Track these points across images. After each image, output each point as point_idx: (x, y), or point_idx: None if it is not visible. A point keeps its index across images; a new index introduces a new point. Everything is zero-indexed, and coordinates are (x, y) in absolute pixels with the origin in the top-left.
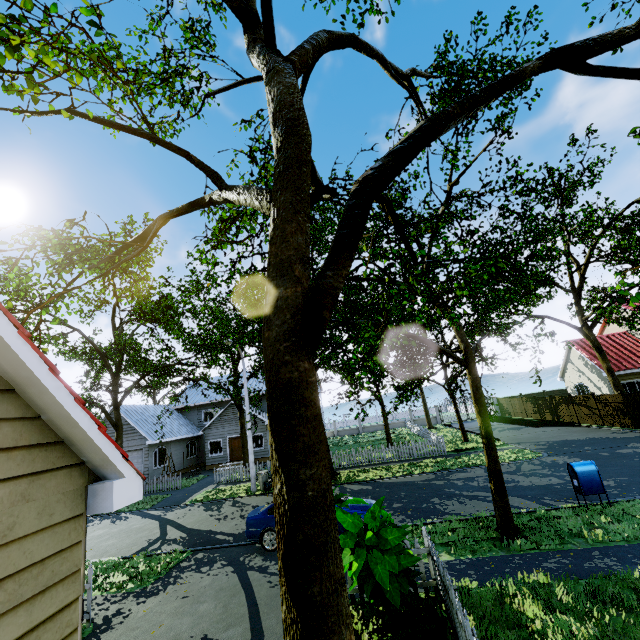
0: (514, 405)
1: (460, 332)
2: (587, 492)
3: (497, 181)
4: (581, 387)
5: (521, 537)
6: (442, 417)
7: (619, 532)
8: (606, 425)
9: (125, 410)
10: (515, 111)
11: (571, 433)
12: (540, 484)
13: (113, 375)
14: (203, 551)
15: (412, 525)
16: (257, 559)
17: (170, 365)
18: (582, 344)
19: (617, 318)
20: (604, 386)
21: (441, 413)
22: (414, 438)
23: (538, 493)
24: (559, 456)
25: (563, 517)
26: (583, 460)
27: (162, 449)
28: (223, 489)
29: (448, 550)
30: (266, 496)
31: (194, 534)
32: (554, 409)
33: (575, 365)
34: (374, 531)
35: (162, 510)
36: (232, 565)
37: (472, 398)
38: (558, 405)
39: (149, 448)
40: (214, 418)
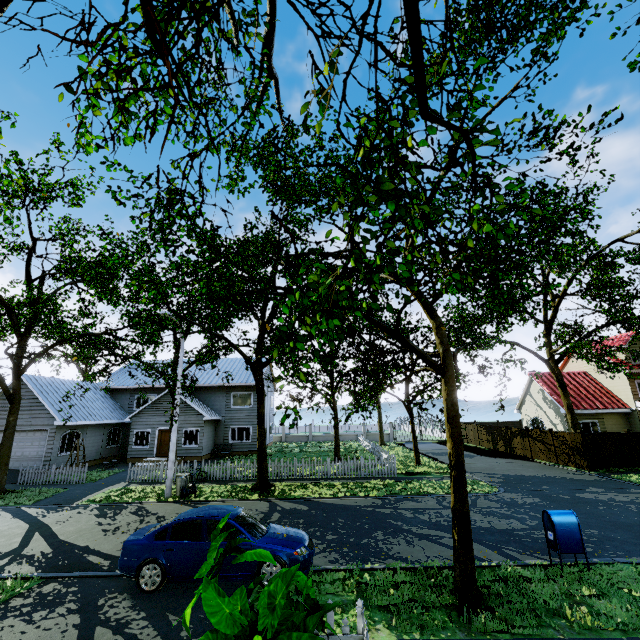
0: (468, 431)
1: (441, 331)
2: (564, 550)
3: (521, 135)
4: (537, 421)
5: (484, 608)
6: (395, 435)
7: (609, 614)
8: (560, 463)
9: (36, 382)
10: (561, 38)
11: (526, 468)
12: (500, 527)
13: (20, 336)
14: (58, 580)
15: (346, 570)
16: (122, 605)
17: (94, 334)
18: (544, 378)
19: (587, 354)
20: (560, 423)
21: (395, 430)
22: (364, 454)
23: (499, 539)
24: (517, 493)
25: (533, 580)
26: (544, 501)
27: (75, 433)
28: (133, 489)
29: (388, 620)
30: (180, 505)
31: (62, 550)
32: (509, 440)
33: (534, 398)
34: (267, 636)
35: (44, 509)
36: (81, 612)
37: (445, 415)
38: (513, 437)
39: (57, 430)
40: (146, 405)
